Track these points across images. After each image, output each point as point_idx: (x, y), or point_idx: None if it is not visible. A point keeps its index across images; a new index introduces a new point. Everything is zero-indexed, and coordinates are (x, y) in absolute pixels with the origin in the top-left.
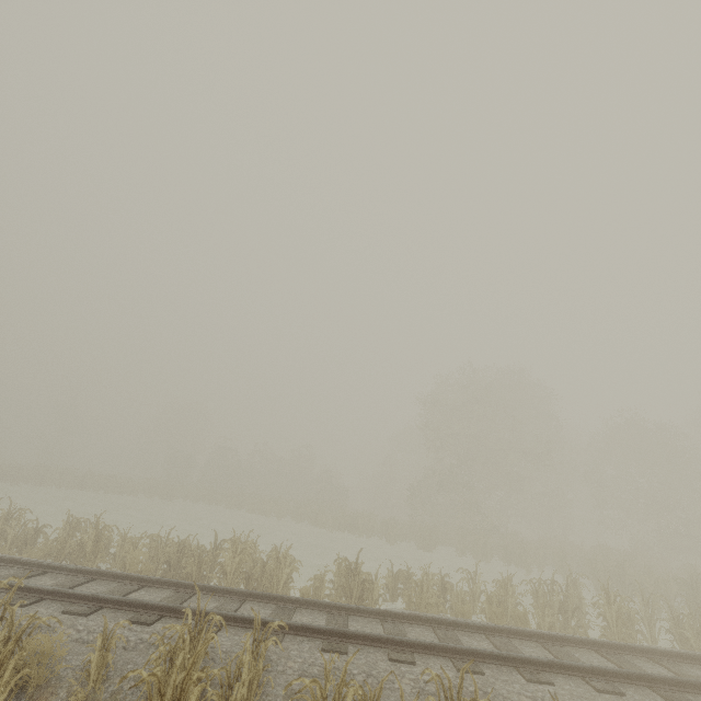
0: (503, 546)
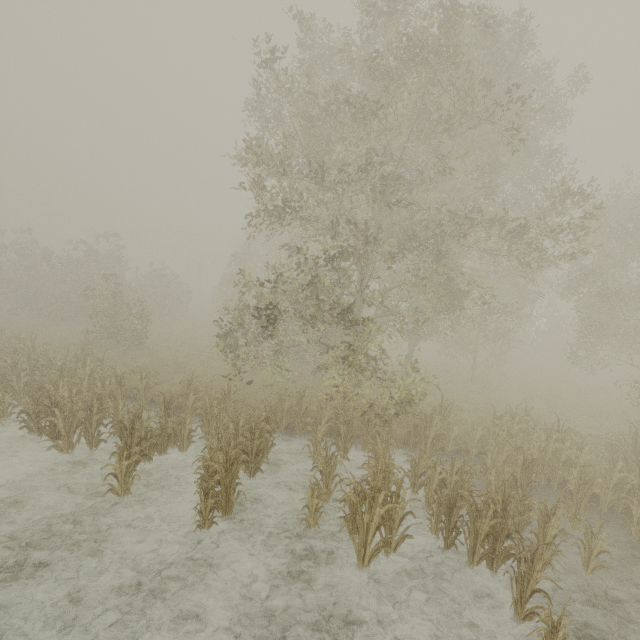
0: (440, 503)
